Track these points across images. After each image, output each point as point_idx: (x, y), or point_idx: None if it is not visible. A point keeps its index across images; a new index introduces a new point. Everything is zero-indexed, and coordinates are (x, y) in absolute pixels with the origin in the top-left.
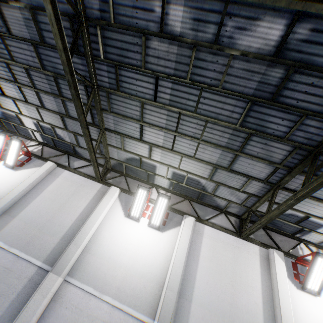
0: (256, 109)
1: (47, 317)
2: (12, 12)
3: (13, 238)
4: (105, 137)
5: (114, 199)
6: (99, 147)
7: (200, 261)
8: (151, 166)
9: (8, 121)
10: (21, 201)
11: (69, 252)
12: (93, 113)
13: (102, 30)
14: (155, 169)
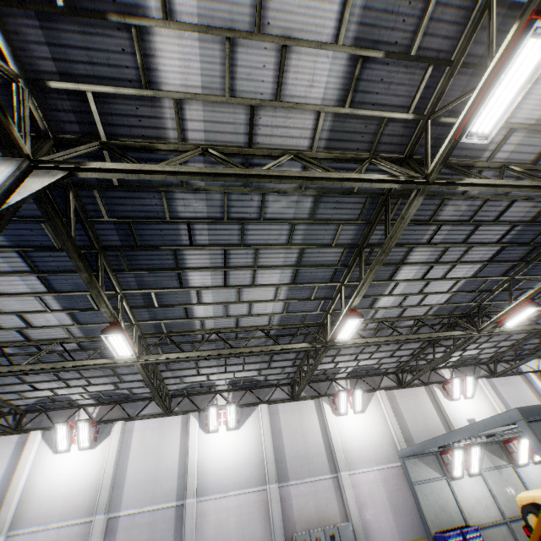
0: None
1: None
2: None
3: None
4: None
5: (38, 443)
6: None
7: (131, 454)
8: (65, 397)
9: None
10: None
11: (4, 513)
12: None
13: None
14: (70, 397)
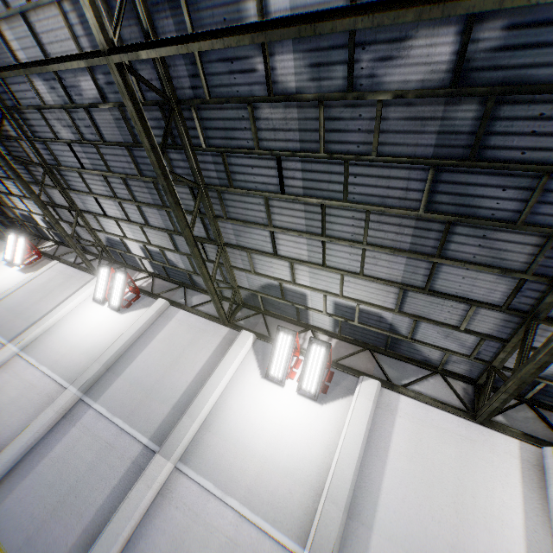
0: (448, 179)
1: (152, 517)
2: (102, 115)
3: (117, 404)
4: (226, 256)
5: (245, 349)
6: (221, 272)
7: (390, 459)
8: (299, 296)
9: (114, 249)
10: (126, 354)
11: (181, 426)
12: (206, 223)
13: (198, 110)
14: (306, 299)
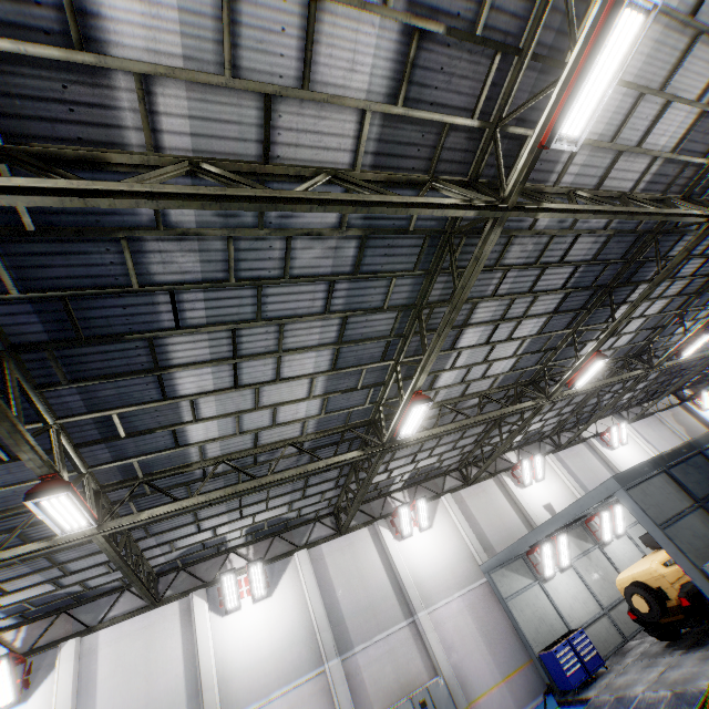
0: None
1: None
2: None
3: None
4: None
5: None
6: None
7: (99, 688)
8: None
9: None
10: None
11: None
12: None
13: None
14: None
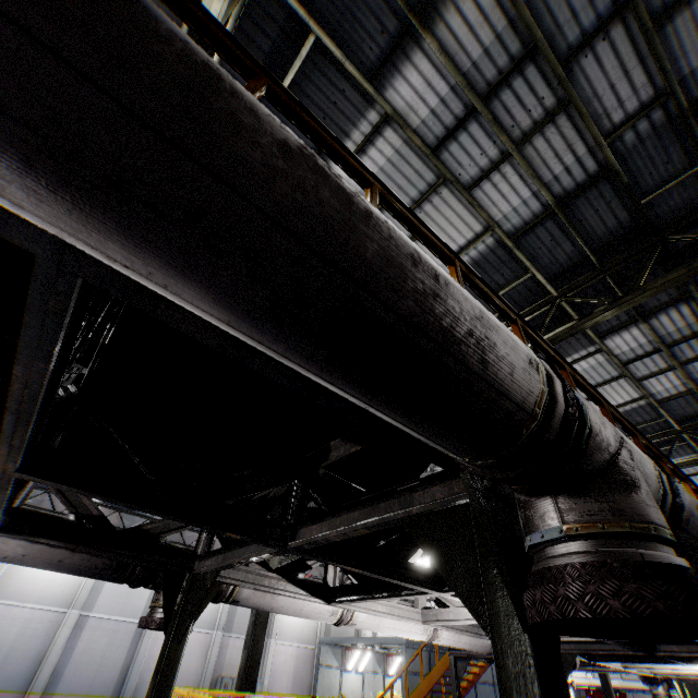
0: None
1: None
2: None
3: None
4: None
5: None
6: None
7: None
8: None
9: None
10: None
11: None
12: None
13: None
14: None
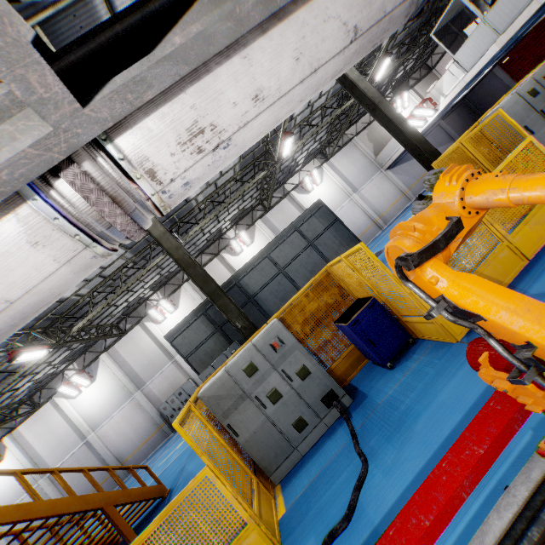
0: None
1: None
2: None
3: None
4: None
5: None
6: None
7: (33, 444)
8: None
9: None
10: None
11: None
12: None
13: None
14: None
